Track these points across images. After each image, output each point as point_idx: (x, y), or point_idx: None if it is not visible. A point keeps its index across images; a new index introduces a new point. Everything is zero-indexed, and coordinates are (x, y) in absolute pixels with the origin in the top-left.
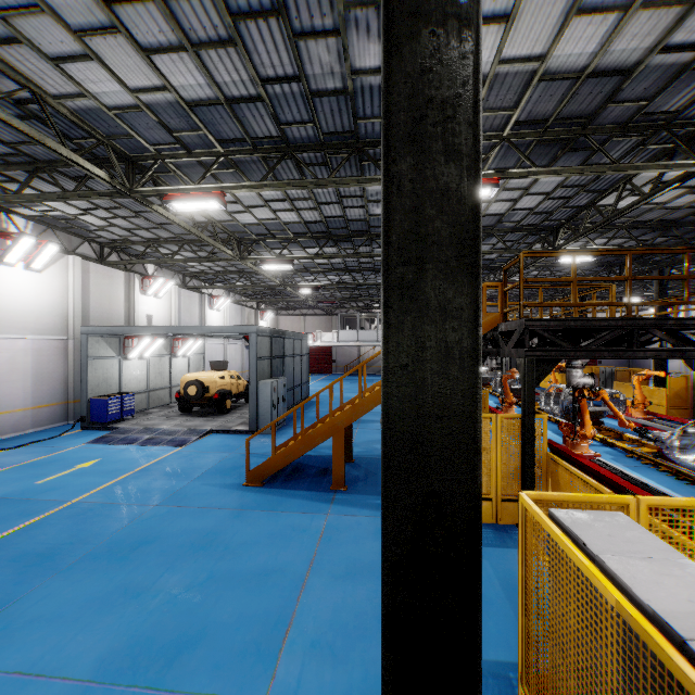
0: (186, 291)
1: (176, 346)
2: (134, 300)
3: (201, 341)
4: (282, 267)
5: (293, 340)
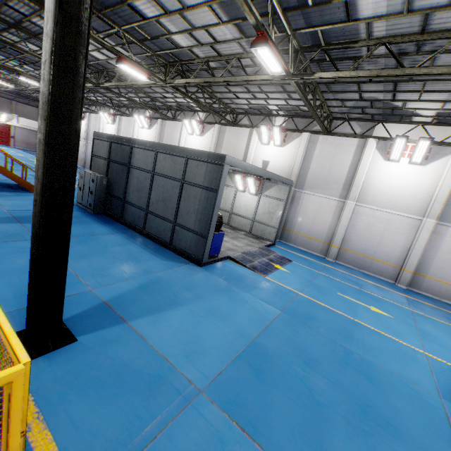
0: (330, 138)
1: (246, 183)
2: (249, 148)
3: (251, 179)
4: (132, 70)
5: (156, 153)
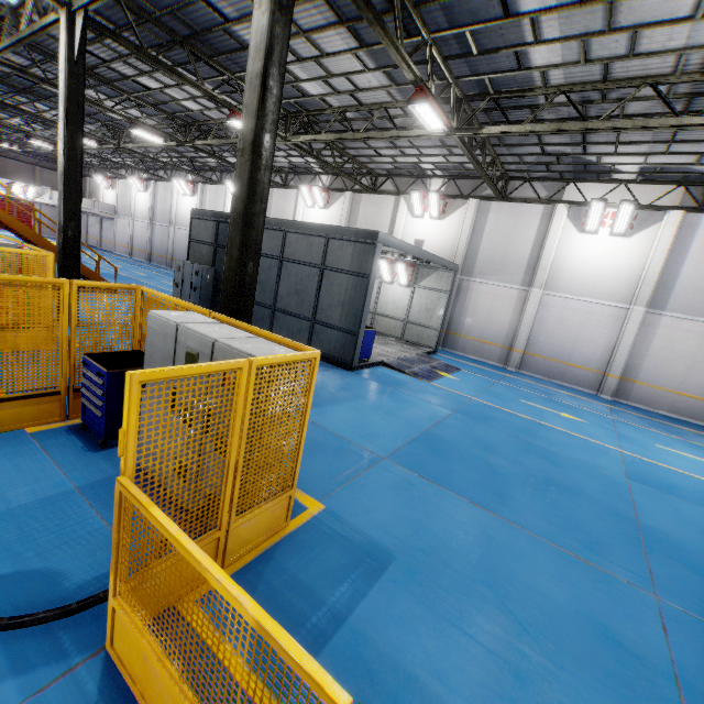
0: (506, 205)
1: (394, 271)
2: (395, 223)
3: (402, 264)
4: None
5: (284, 233)
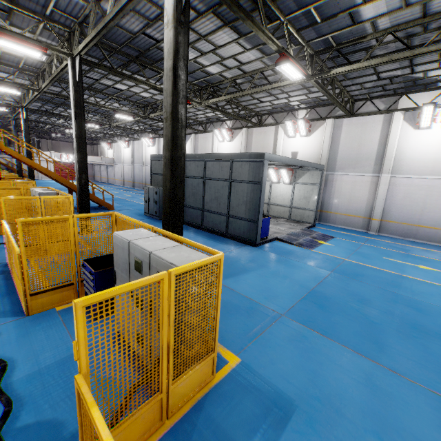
0: (354, 119)
1: (279, 175)
2: (277, 143)
3: (284, 170)
4: None
5: (204, 162)
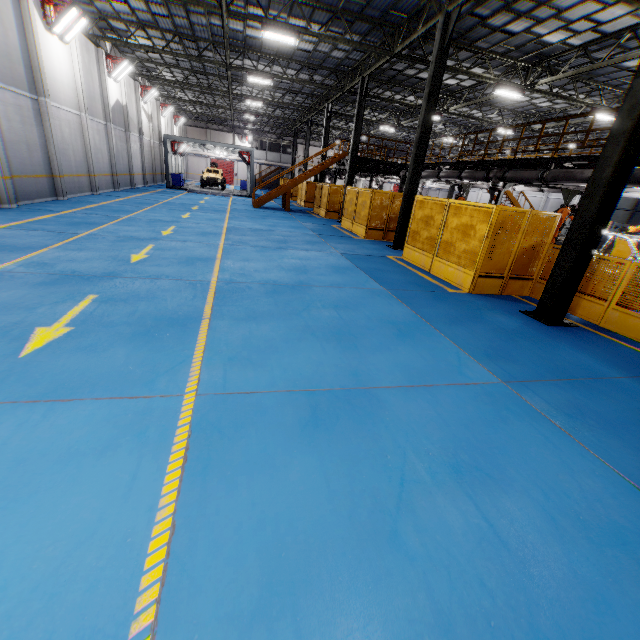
0: None
1: None
2: None
3: None
4: None
5: None
